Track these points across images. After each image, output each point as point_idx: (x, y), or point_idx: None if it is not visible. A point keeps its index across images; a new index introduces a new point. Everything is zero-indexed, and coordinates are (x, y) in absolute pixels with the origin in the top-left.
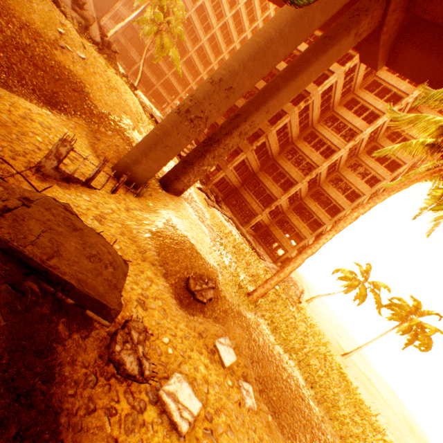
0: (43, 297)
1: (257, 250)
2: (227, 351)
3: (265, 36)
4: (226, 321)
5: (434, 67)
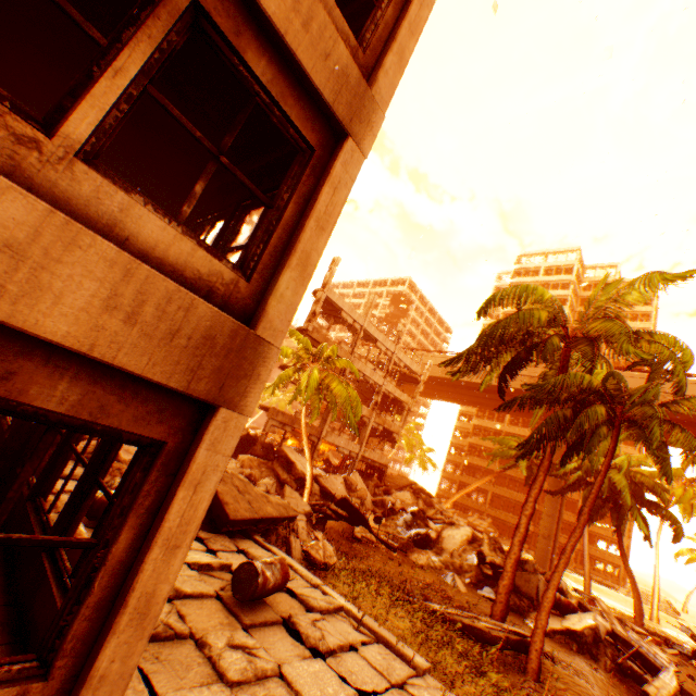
0: None
1: (607, 583)
2: None
3: (555, 486)
4: None
5: None
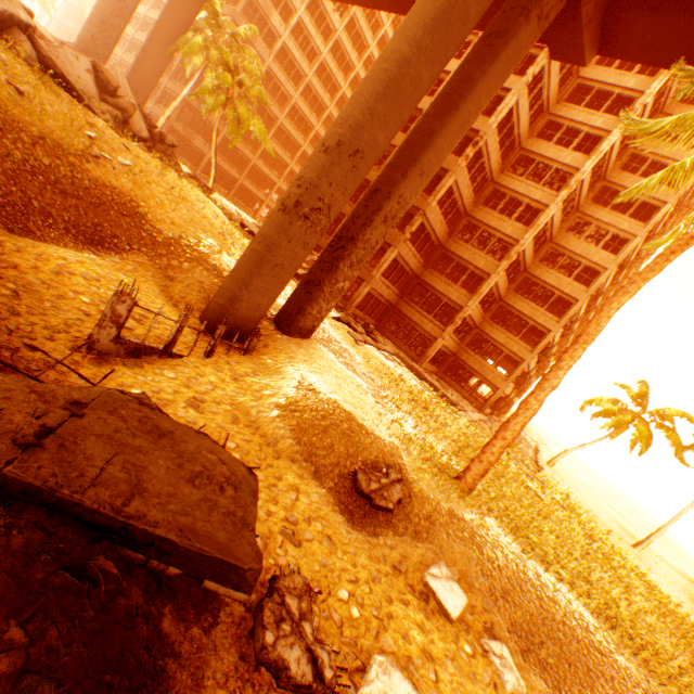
0: (128, 574)
1: (448, 396)
2: (448, 590)
3: (395, 58)
4: (434, 534)
5: (686, 33)
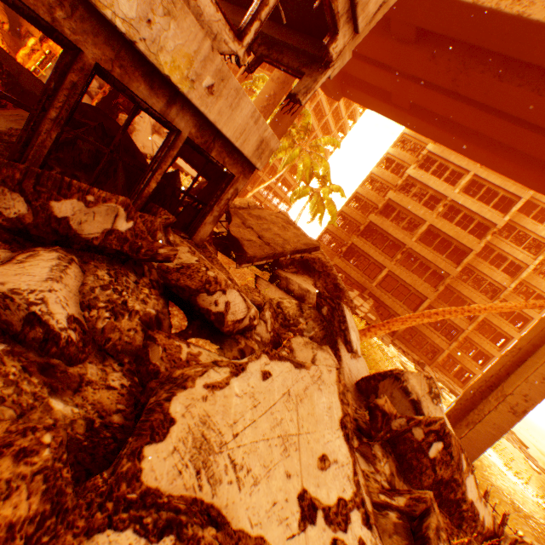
0: None
1: None
2: None
3: None
4: None
5: None
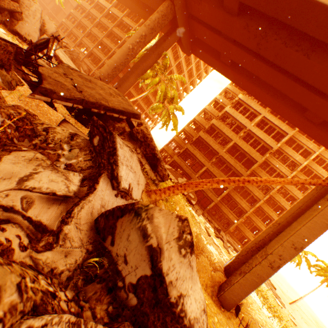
0: None
1: None
2: None
3: None
4: None
5: None
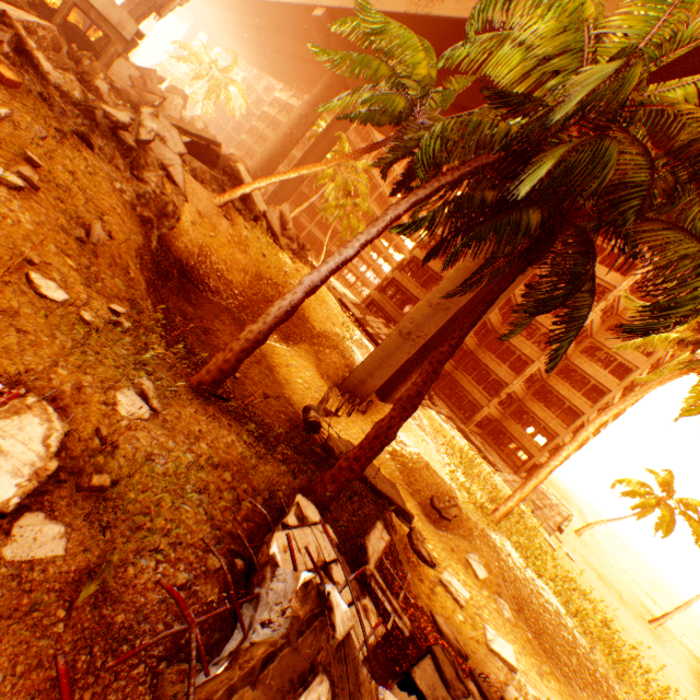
0: (380, 507)
1: (488, 458)
2: (478, 567)
3: (476, 262)
4: (472, 539)
5: None
